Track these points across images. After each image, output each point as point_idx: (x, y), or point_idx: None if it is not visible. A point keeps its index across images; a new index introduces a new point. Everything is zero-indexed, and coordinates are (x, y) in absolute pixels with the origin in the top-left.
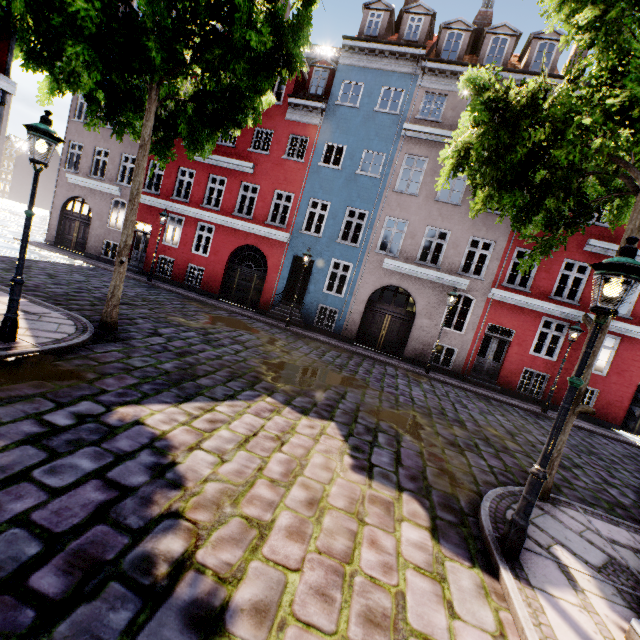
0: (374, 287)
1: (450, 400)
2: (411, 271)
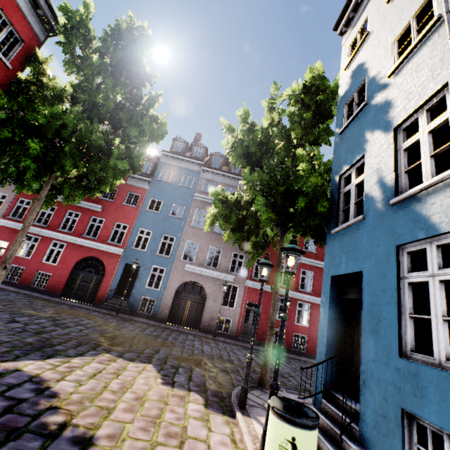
0: (180, 282)
1: (227, 350)
2: (202, 271)
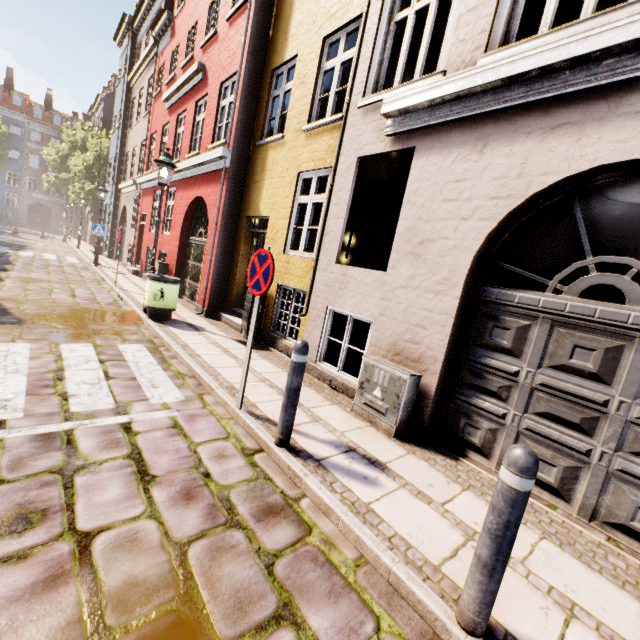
0: (31, 204)
1: None
2: (46, 198)
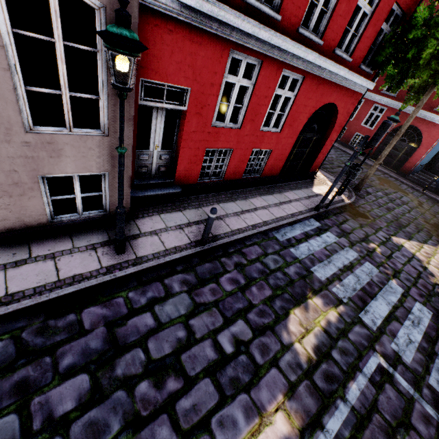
0: None
1: None
2: None
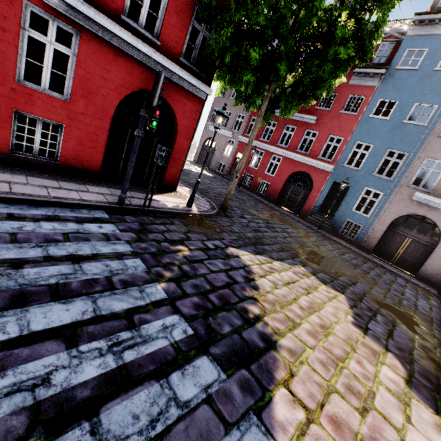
0: (399, 213)
1: None
2: None
